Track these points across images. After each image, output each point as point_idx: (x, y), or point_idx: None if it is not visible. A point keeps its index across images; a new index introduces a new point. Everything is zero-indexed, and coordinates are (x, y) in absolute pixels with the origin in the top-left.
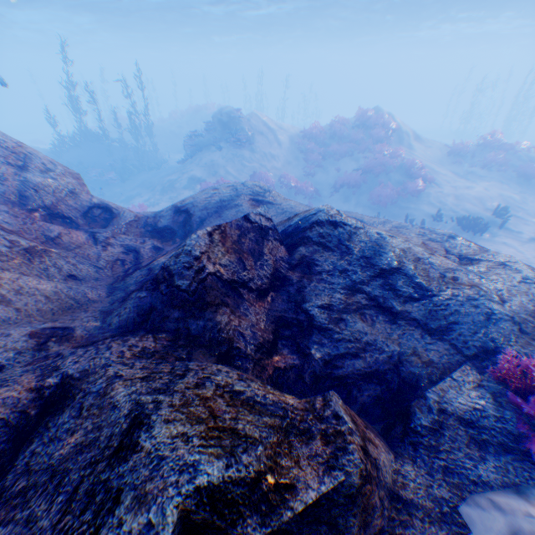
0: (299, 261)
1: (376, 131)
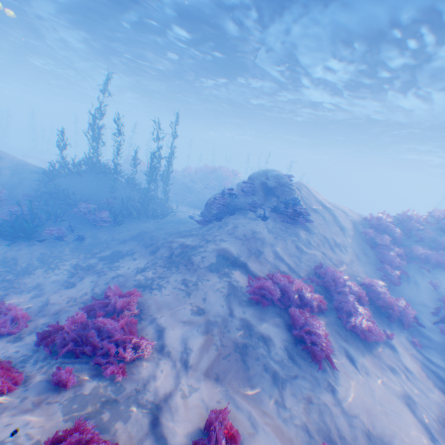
0: None
1: None
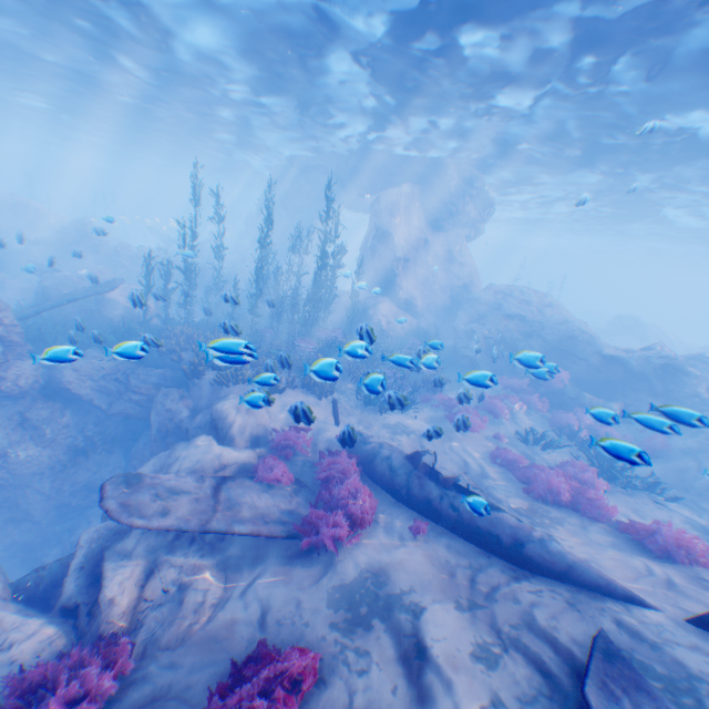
0: (687, 363)
1: None
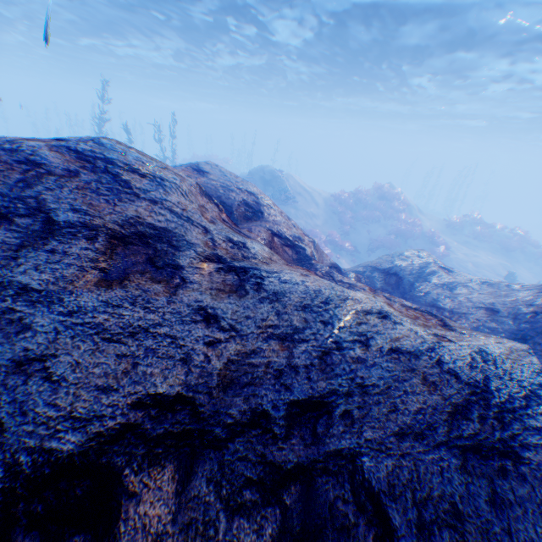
0: None
1: (395, 203)
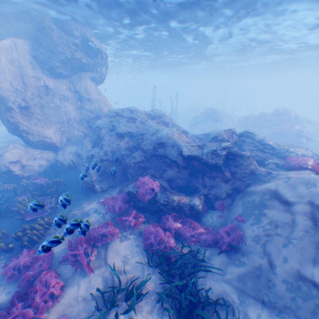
0: (241, 141)
1: (282, 117)
